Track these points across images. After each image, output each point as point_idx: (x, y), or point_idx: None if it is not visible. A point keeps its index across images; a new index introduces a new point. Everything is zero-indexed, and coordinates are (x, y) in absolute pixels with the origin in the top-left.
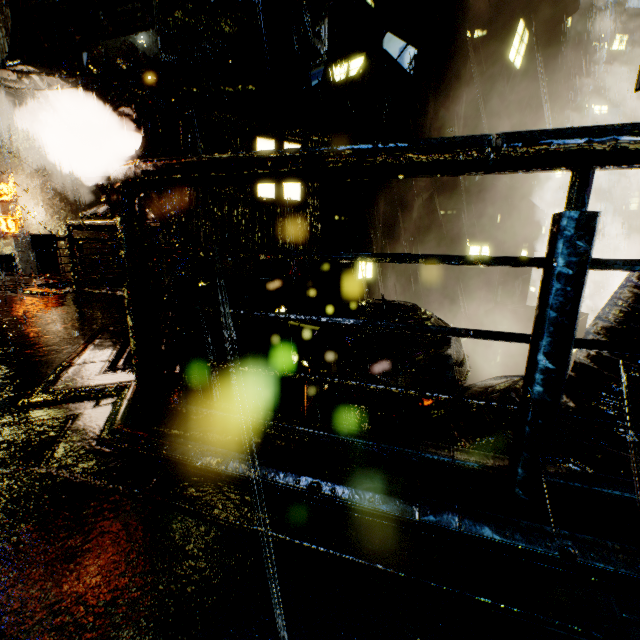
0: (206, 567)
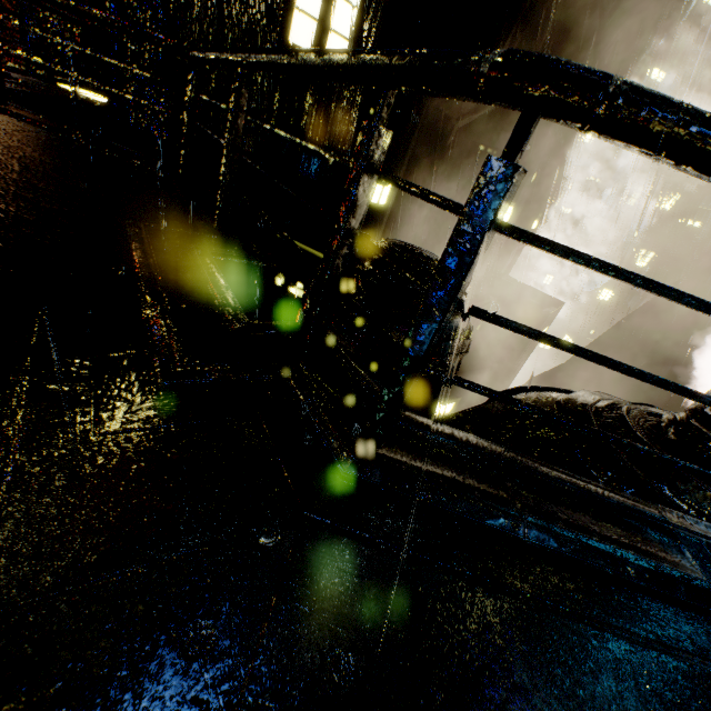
0: (614, 685)
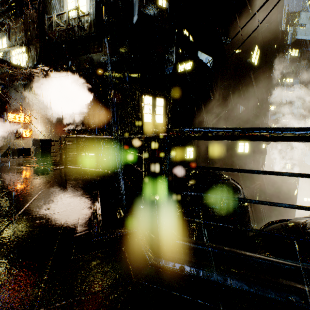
0: None
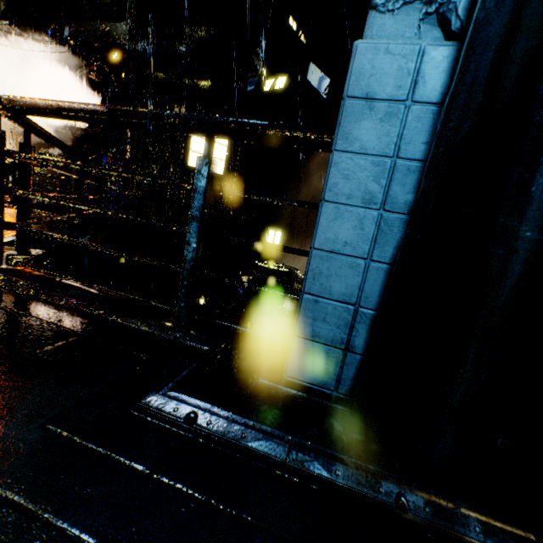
0: None
